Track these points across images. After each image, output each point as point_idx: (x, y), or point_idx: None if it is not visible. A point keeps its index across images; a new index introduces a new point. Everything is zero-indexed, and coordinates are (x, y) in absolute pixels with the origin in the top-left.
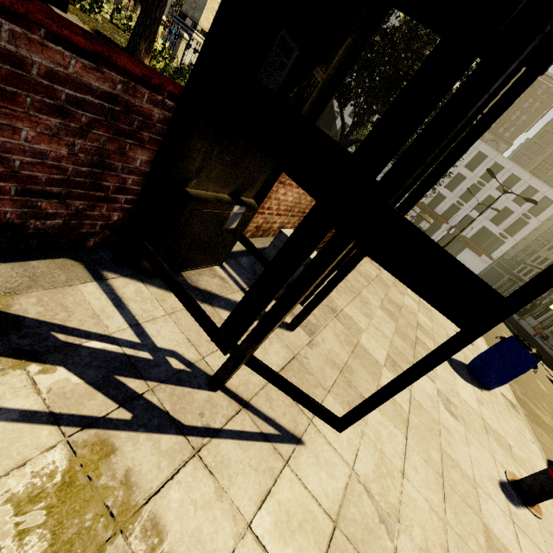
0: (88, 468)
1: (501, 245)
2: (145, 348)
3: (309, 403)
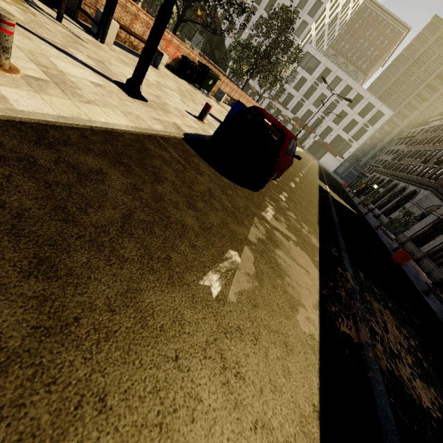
0: (18, 1)
1: (349, 148)
2: (35, 4)
3: (87, 28)
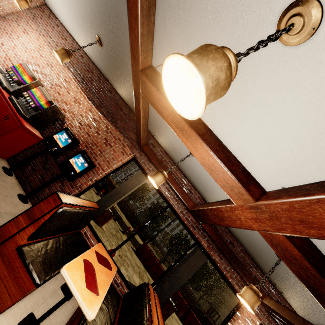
0: None
1: None
2: None
3: None
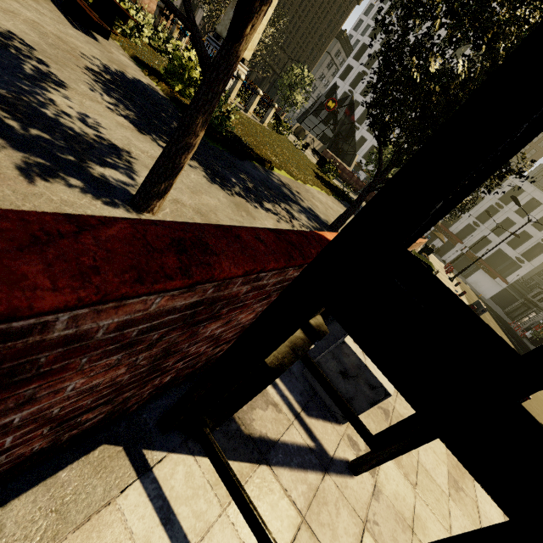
0: None
1: (517, 269)
2: None
3: None
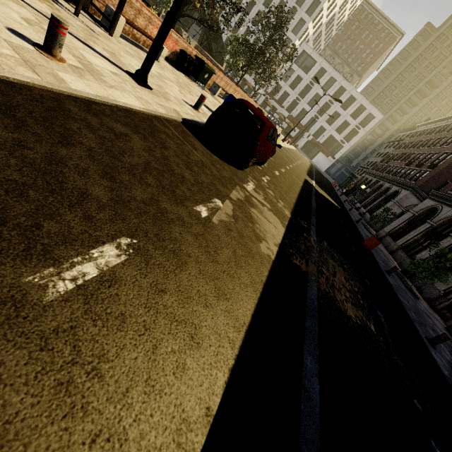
0: None
1: (341, 149)
2: (56, 0)
3: (100, 23)
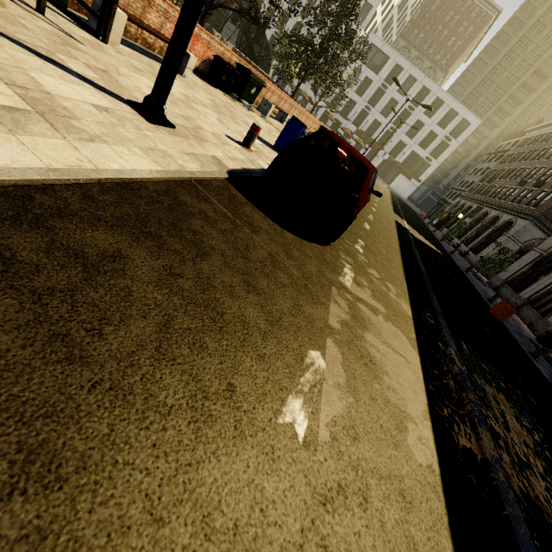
0: None
1: (427, 168)
2: None
3: (82, 23)
